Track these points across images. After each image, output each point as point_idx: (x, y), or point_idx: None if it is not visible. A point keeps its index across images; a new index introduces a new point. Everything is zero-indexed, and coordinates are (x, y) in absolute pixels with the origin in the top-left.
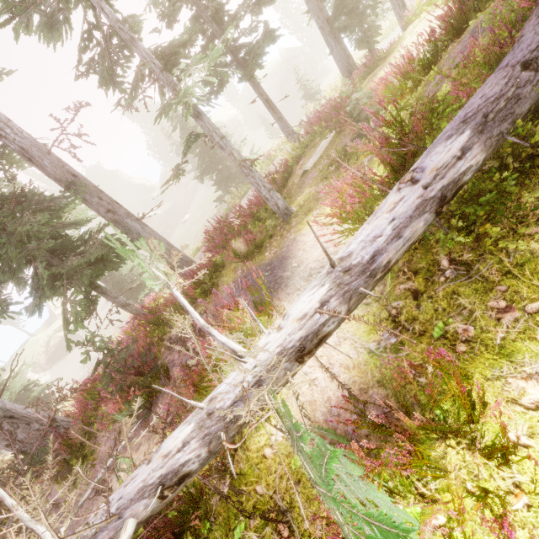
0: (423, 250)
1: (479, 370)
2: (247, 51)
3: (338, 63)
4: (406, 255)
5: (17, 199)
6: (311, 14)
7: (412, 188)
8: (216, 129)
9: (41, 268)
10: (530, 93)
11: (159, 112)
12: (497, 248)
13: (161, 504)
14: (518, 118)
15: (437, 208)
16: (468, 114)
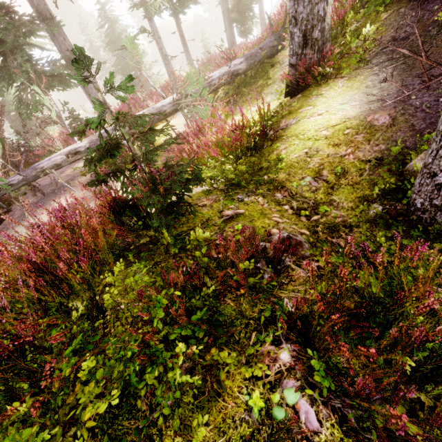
0: (228, 97)
1: (229, 118)
2: (178, 0)
3: (228, 39)
4: (223, 100)
5: (0, 8)
6: (220, 1)
7: (226, 67)
8: (157, 31)
9: (21, 60)
10: (259, 56)
11: (133, 6)
12: (244, 96)
13: (128, 132)
14: (256, 61)
15: (231, 75)
16: (245, 55)
